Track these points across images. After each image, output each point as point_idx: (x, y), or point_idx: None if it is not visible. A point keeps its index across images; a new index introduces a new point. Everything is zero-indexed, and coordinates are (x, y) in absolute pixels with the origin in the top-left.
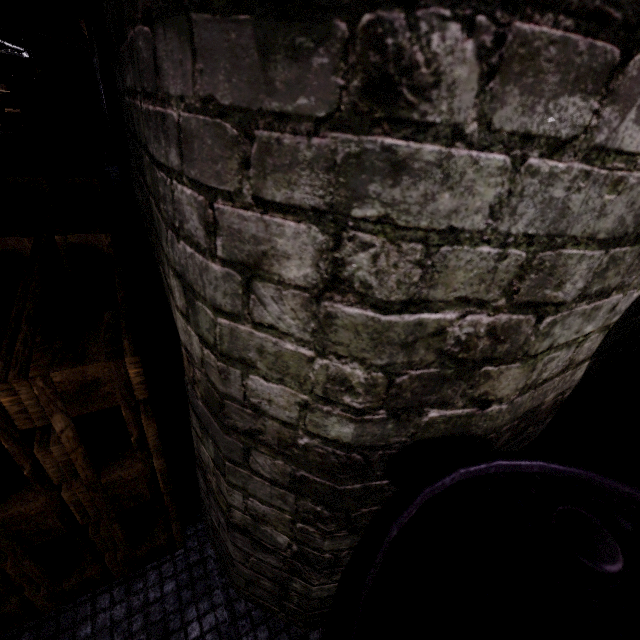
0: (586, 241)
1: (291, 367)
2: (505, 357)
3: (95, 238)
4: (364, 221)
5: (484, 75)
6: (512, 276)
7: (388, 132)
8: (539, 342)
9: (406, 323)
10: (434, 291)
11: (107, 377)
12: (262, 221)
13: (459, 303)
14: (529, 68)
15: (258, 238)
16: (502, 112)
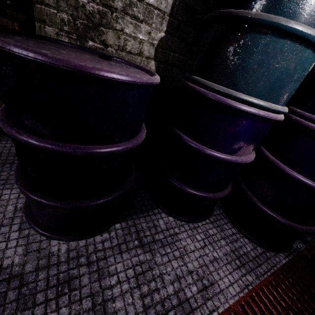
0: None
1: (53, 19)
2: (106, 26)
3: (21, 16)
4: None
5: None
6: None
7: None
8: (115, 23)
9: None
10: None
11: (9, 27)
12: None
13: None
14: None
15: None
16: None
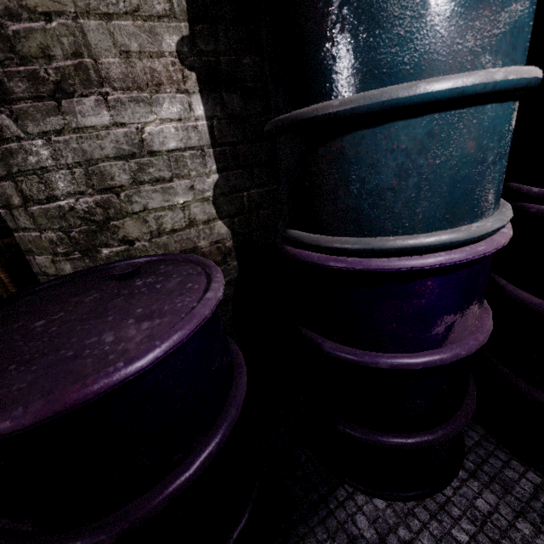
0: (106, 159)
1: (39, 244)
2: (118, 216)
3: None
4: (17, 173)
5: (15, 121)
6: (85, 179)
7: (3, 144)
8: (129, 206)
9: (54, 207)
10: (55, 192)
11: None
12: (1, 186)
13: (71, 195)
14: (28, 115)
15: (3, 193)
16: (30, 128)
